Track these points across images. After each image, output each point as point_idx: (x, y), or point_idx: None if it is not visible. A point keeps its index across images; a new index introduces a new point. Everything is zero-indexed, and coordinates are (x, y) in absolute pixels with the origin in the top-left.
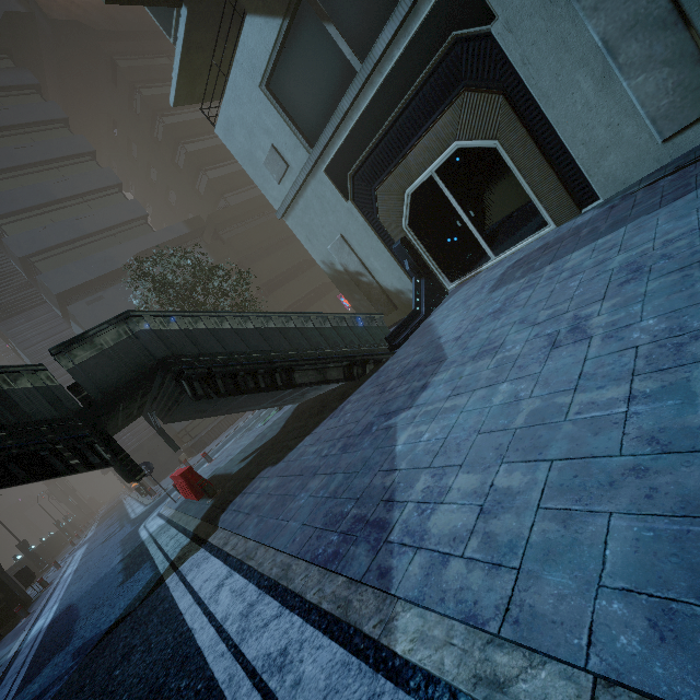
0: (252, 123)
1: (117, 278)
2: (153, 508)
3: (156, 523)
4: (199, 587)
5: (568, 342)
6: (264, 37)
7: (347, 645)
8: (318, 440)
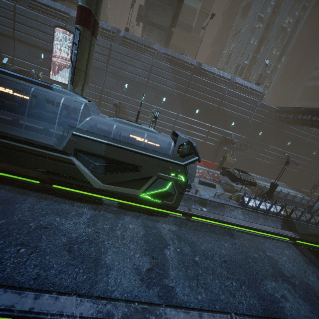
0: None
1: None
2: None
3: None
4: None
5: None
6: None
7: None
8: None
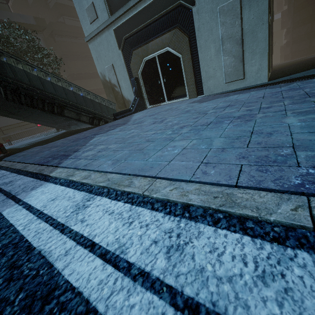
0: None
1: None
2: None
3: None
4: None
5: (157, 123)
6: None
7: (36, 178)
8: (65, 139)
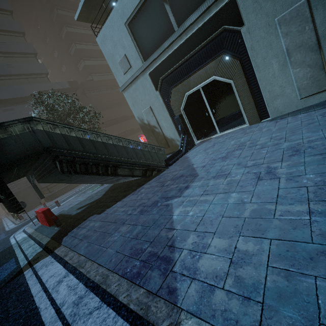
0: (117, 40)
1: (24, 101)
2: (20, 226)
3: (22, 235)
4: (46, 280)
5: (267, 178)
6: (132, 0)
7: None
8: (125, 205)
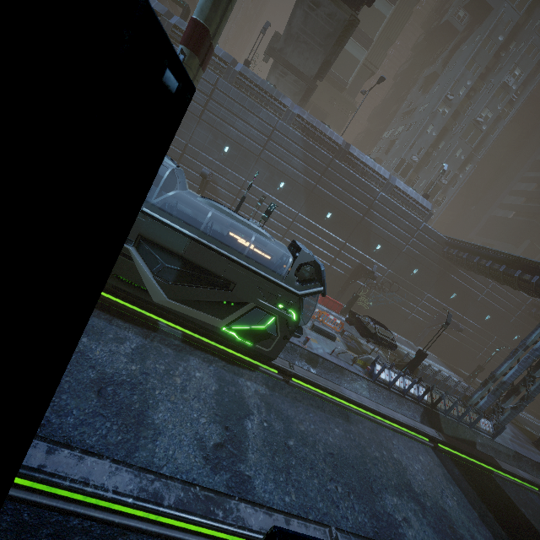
0: None
1: None
2: None
3: None
4: None
5: None
6: None
7: None
8: None
